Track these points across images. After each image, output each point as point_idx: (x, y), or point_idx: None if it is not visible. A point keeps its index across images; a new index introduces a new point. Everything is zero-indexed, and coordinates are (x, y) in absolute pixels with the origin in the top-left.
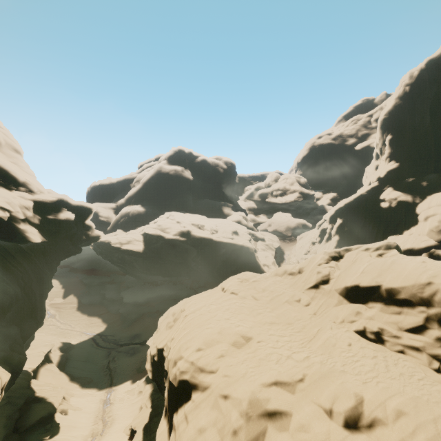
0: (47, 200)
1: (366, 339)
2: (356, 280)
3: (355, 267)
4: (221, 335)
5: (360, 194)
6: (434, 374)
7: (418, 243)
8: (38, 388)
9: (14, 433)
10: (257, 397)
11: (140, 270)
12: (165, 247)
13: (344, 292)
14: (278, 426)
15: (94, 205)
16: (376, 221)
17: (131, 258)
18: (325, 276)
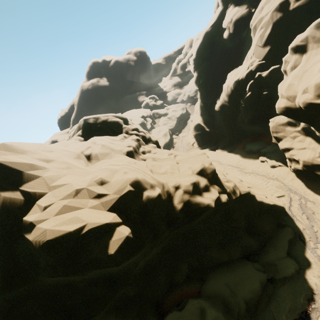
0: None
1: None
2: None
3: None
4: None
5: (204, 34)
6: None
7: (245, 72)
8: None
9: None
10: None
11: None
12: None
13: None
14: None
15: None
16: (225, 58)
17: None
18: None
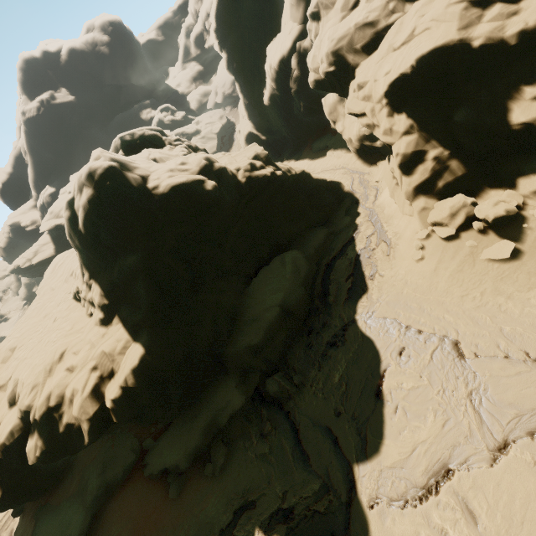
0: None
1: (78, 301)
2: None
3: None
4: None
5: None
6: (84, 322)
7: (284, 43)
8: None
9: None
10: None
11: None
12: None
13: None
14: None
15: None
16: (259, 23)
17: None
18: None
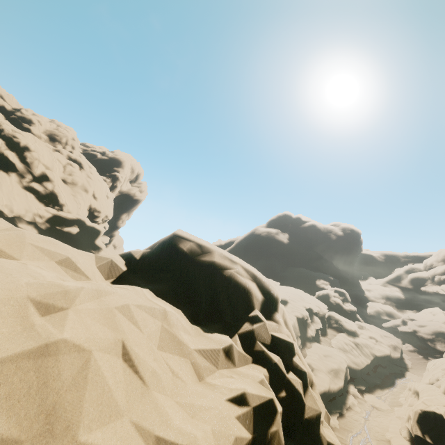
0: (68, 218)
1: None
2: None
3: None
4: None
5: None
6: None
7: None
8: None
9: None
10: None
11: None
12: None
13: None
14: None
15: (103, 228)
16: None
17: None
18: None
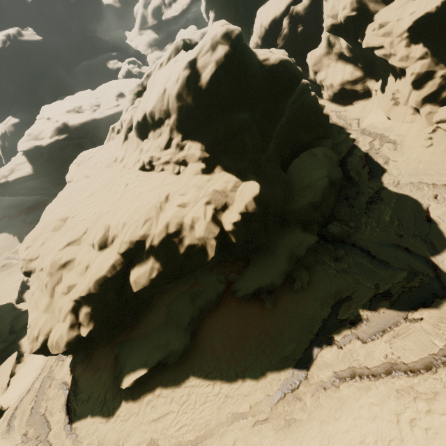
0: None
1: (146, 171)
2: (137, 116)
3: (142, 99)
4: (45, 228)
5: None
6: (173, 178)
7: (279, 6)
8: (25, 306)
9: (11, 335)
10: (54, 261)
11: (55, 188)
12: (54, 154)
13: (137, 133)
14: (68, 270)
15: None
16: None
17: (35, 183)
18: (129, 122)
